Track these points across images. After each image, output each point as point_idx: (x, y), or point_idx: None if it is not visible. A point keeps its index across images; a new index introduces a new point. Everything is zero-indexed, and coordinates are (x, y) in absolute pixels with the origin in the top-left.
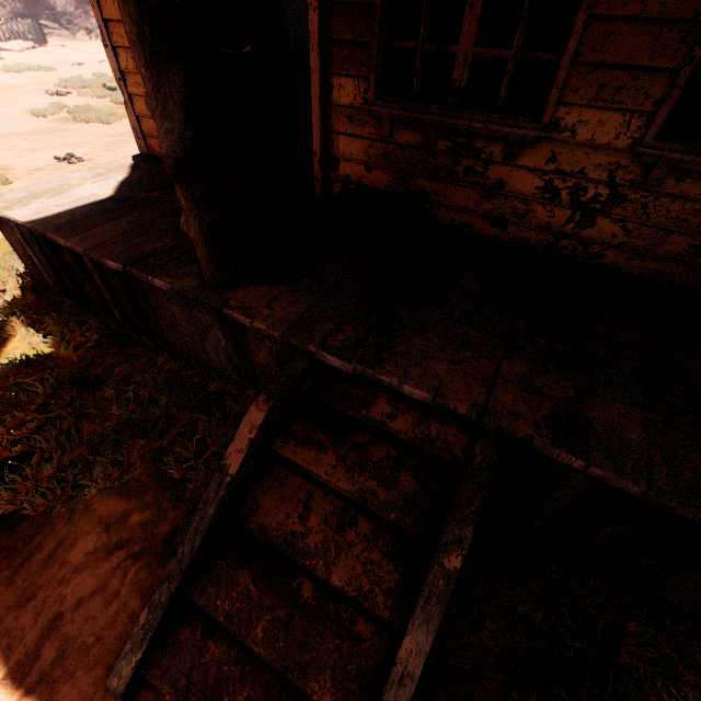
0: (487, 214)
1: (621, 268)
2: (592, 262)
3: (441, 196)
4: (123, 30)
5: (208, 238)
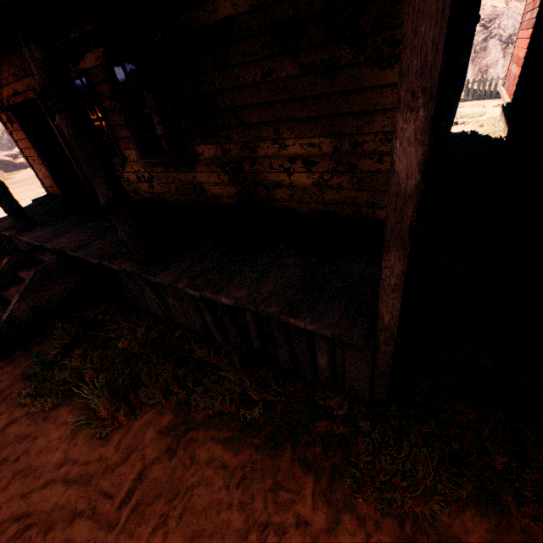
0: (133, 191)
1: (170, 201)
2: (164, 201)
3: None
4: (27, 151)
5: (10, 214)
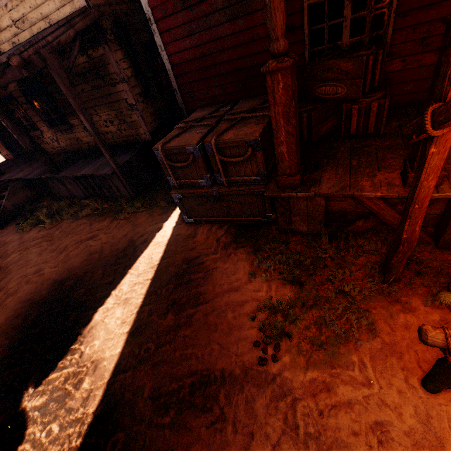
0: (51, 148)
1: (70, 149)
2: (67, 150)
3: (45, 147)
4: None
5: None
